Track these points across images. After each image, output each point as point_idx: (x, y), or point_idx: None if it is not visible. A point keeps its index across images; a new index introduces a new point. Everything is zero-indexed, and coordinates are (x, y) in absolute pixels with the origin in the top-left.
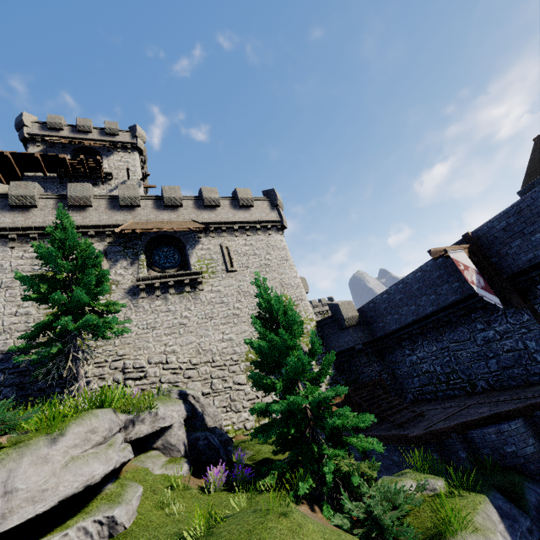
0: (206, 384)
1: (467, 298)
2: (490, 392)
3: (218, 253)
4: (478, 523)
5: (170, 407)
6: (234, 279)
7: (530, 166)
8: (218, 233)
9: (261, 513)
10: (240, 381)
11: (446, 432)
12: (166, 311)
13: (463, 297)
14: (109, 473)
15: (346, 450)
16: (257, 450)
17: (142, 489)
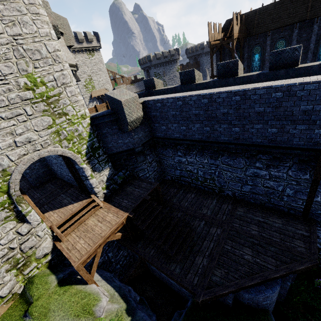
0: None
1: (272, 146)
2: (236, 206)
3: None
4: None
5: None
6: None
7: None
8: None
9: None
10: None
11: (226, 294)
12: None
13: (270, 145)
14: None
15: None
16: None
17: None
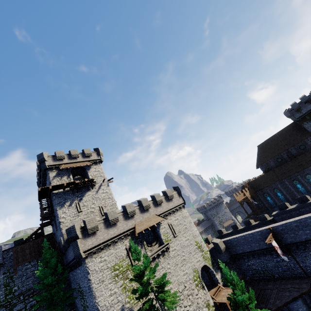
0: (188, 300)
1: (270, 247)
2: (281, 280)
3: (168, 228)
4: None
5: None
6: (178, 240)
7: (258, 157)
8: (165, 217)
9: None
10: (197, 293)
11: (282, 306)
12: (162, 268)
13: (269, 247)
14: None
15: None
16: None
17: None
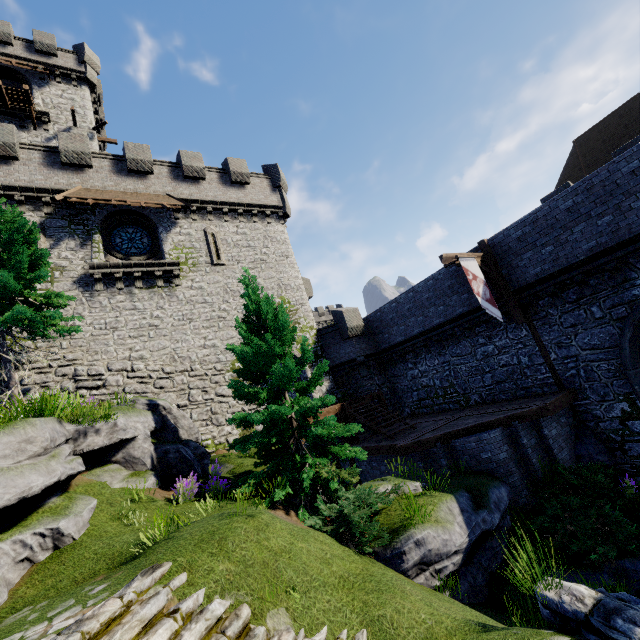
0: (182, 395)
1: (473, 311)
2: (481, 405)
3: (201, 241)
4: (440, 516)
5: (133, 418)
6: (220, 275)
7: (564, 172)
8: (203, 215)
9: (228, 516)
10: (223, 393)
11: (432, 442)
12: (131, 309)
13: (470, 310)
14: (51, 485)
15: (329, 459)
16: (239, 464)
17: (95, 502)
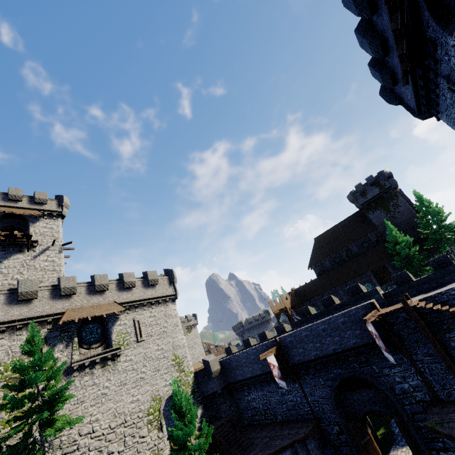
0: (121, 443)
1: None
2: (282, 424)
3: (131, 327)
4: None
5: None
6: (142, 348)
7: (312, 254)
8: (132, 309)
9: None
10: (144, 435)
11: None
12: (92, 385)
13: None
14: None
15: None
16: None
17: None
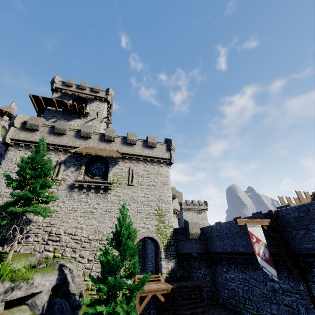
0: (92, 254)
1: None
2: None
3: (126, 172)
4: None
5: (46, 278)
6: (130, 190)
7: None
8: (130, 160)
9: None
10: None
11: None
12: (85, 202)
13: None
14: None
15: None
16: None
17: None
